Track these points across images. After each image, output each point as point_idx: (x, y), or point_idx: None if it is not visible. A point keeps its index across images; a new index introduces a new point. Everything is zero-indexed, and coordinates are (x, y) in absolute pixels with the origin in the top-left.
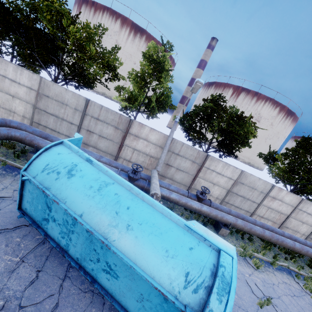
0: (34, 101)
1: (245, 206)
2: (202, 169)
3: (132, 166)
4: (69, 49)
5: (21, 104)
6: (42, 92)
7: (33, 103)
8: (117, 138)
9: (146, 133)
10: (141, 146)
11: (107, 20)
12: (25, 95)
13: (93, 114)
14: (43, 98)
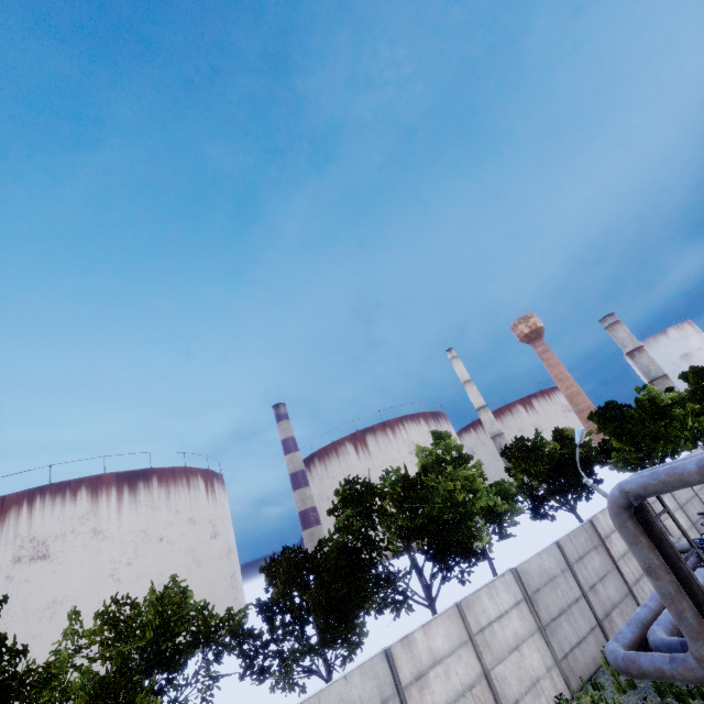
0: (533, 621)
1: (699, 509)
2: (653, 509)
3: (702, 543)
4: (457, 515)
5: (530, 649)
6: (530, 590)
7: (535, 626)
8: (606, 561)
9: (605, 523)
10: (620, 546)
11: (50, 510)
12: (522, 623)
13: (574, 556)
14: (537, 600)
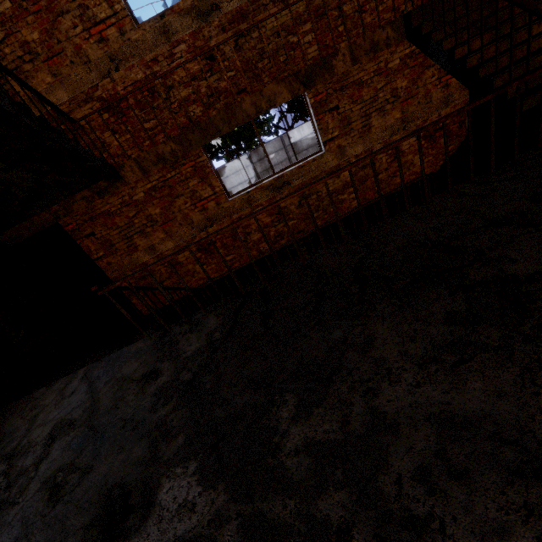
0: None
1: None
2: None
3: None
4: None
5: (313, 150)
6: None
7: None
8: None
9: None
10: None
11: None
12: (312, 141)
13: None
14: None
